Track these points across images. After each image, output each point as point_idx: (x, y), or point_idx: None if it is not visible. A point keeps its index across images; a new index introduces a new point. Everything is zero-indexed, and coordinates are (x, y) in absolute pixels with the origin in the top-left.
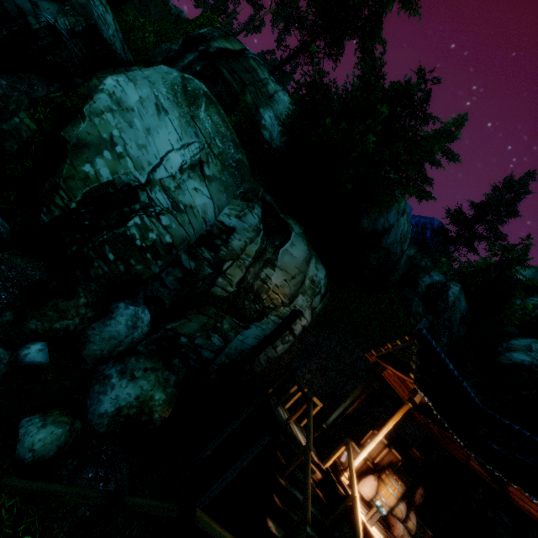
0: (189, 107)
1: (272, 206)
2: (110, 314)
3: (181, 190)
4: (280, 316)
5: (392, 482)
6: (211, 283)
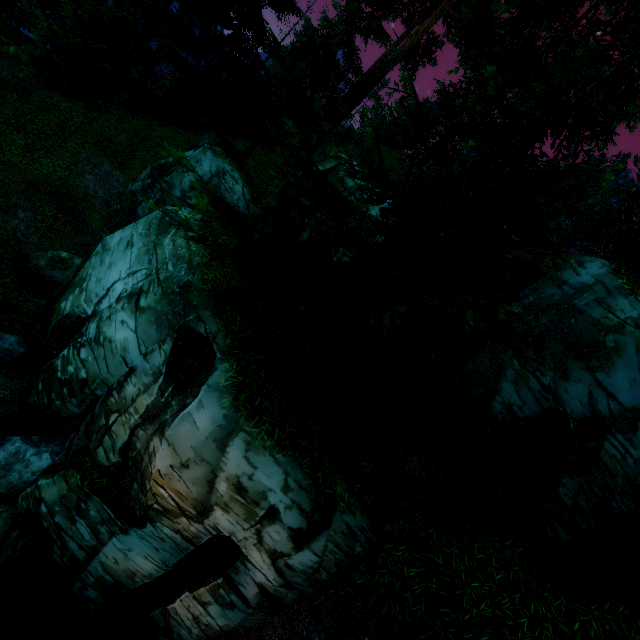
0: (158, 236)
1: (207, 341)
2: (0, 446)
3: (111, 320)
4: (186, 536)
5: None
6: (101, 440)
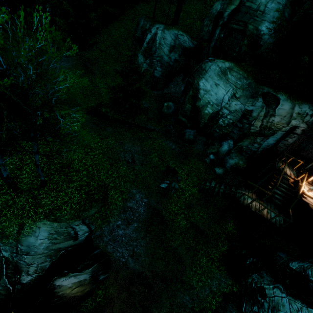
0: (225, 77)
1: (268, 92)
2: (222, 145)
3: (230, 106)
4: (284, 131)
5: None
6: (249, 129)
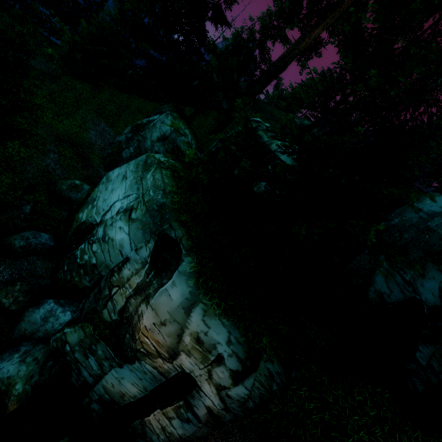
0: (143, 172)
1: (176, 242)
2: (41, 305)
3: (113, 226)
4: (160, 371)
5: None
6: (105, 304)
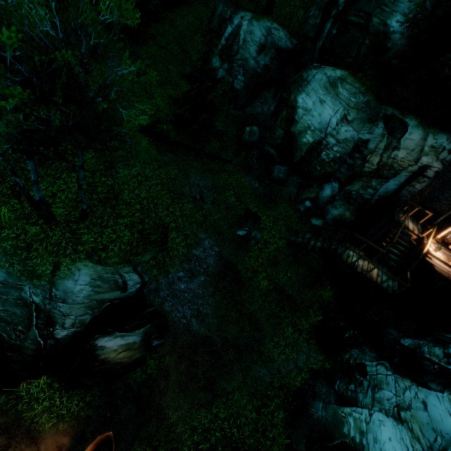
0: (334, 90)
1: (393, 115)
2: (323, 189)
3: (339, 132)
4: (410, 171)
5: None
6: (362, 167)
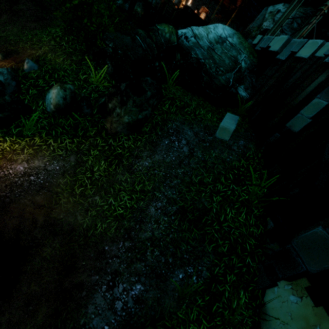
0: None
1: None
2: None
3: None
4: None
5: (202, 14)
6: None
